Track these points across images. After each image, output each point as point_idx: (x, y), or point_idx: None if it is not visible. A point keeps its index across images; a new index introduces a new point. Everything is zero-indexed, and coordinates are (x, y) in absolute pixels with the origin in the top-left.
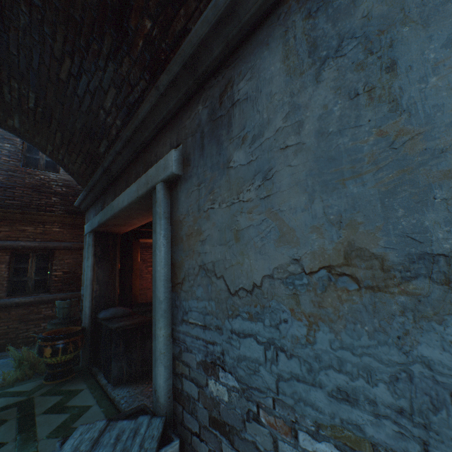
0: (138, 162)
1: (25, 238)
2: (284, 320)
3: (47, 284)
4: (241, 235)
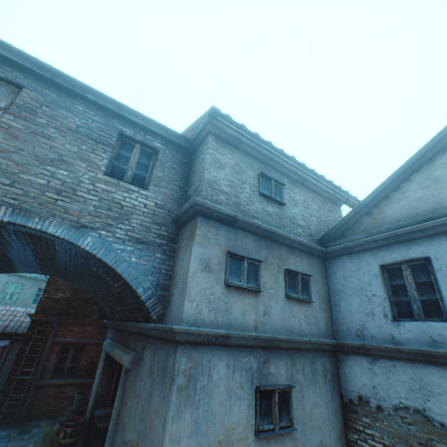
0: (127, 335)
1: (72, 335)
2: None
3: (75, 370)
4: (131, 417)
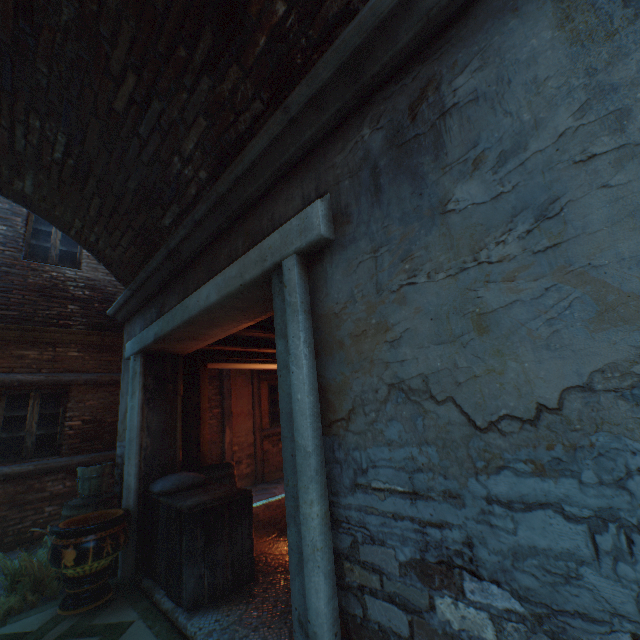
0: (234, 235)
1: (24, 368)
2: (639, 470)
3: (56, 442)
4: (493, 321)
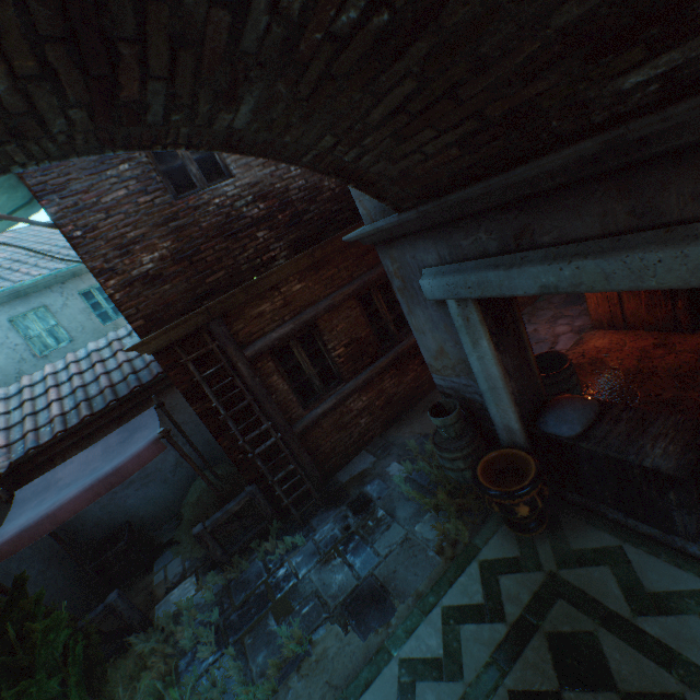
0: None
1: (270, 325)
2: None
3: (334, 372)
4: None
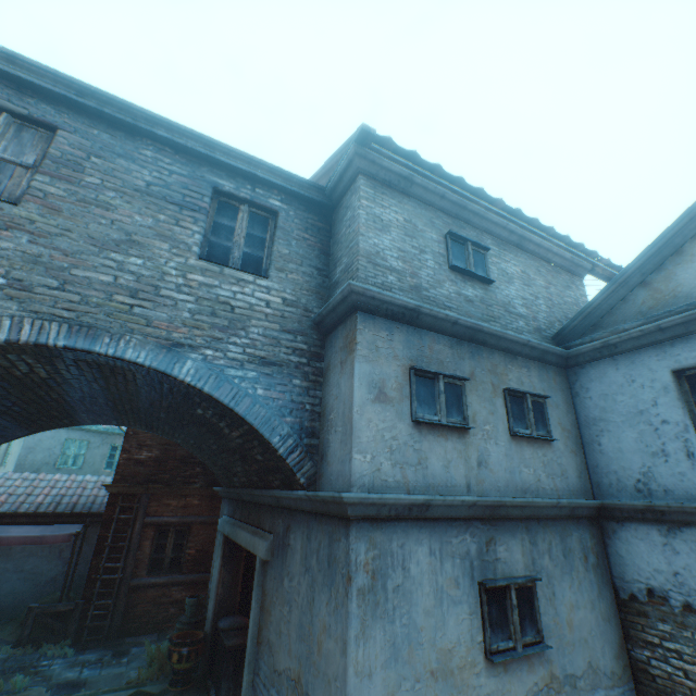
0: (256, 510)
1: (169, 512)
2: None
3: (181, 563)
4: (281, 635)
